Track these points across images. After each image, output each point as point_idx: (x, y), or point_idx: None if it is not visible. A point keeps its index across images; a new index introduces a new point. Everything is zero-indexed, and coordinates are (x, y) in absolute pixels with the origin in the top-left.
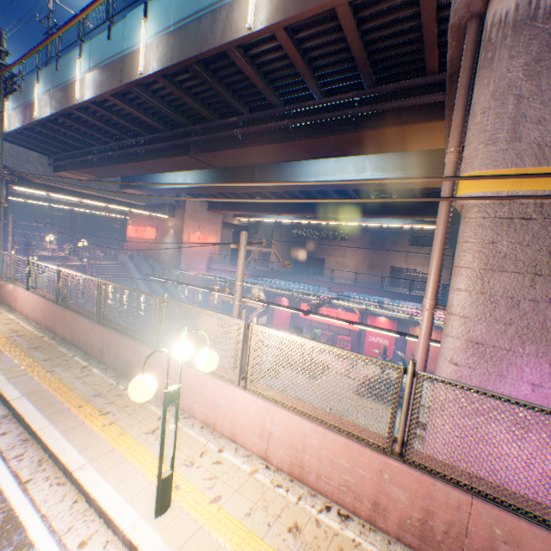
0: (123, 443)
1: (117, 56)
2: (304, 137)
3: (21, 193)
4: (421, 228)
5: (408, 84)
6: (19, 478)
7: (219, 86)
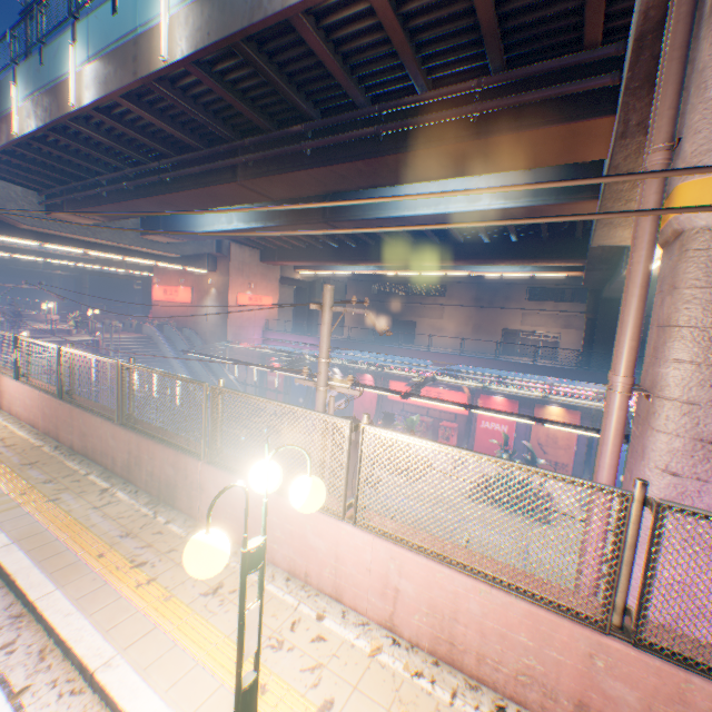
0: (171, 615)
1: (127, 37)
2: (402, 149)
3: (3, 245)
4: (542, 277)
5: (556, 65)
6: (8, 686)
7: (278, 77)
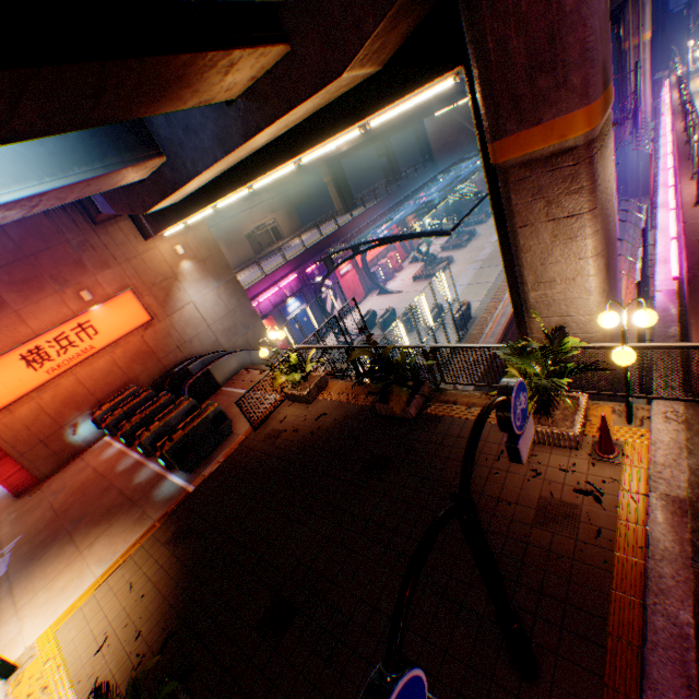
0: None
1: None
2: None
3: None
4: None
5: None
6: None
7: None
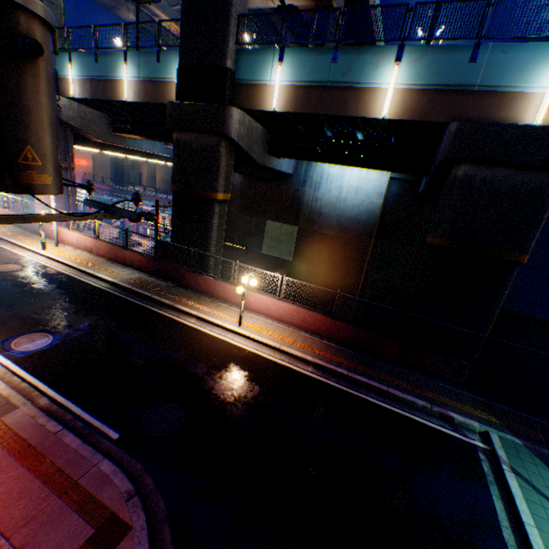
0: None
1: None
2: None
3: None
4: None
5: None
6: None
7: None
